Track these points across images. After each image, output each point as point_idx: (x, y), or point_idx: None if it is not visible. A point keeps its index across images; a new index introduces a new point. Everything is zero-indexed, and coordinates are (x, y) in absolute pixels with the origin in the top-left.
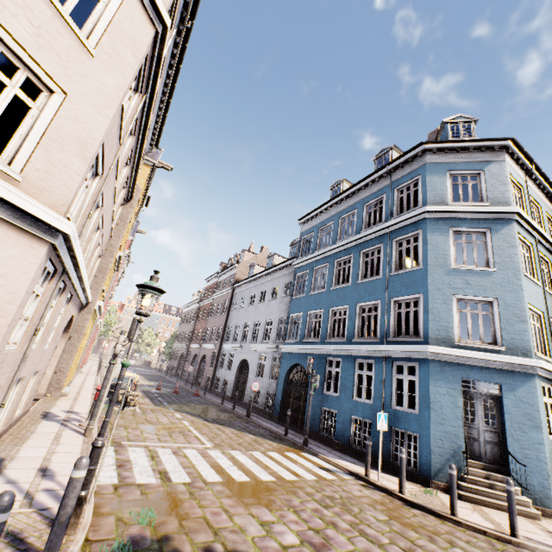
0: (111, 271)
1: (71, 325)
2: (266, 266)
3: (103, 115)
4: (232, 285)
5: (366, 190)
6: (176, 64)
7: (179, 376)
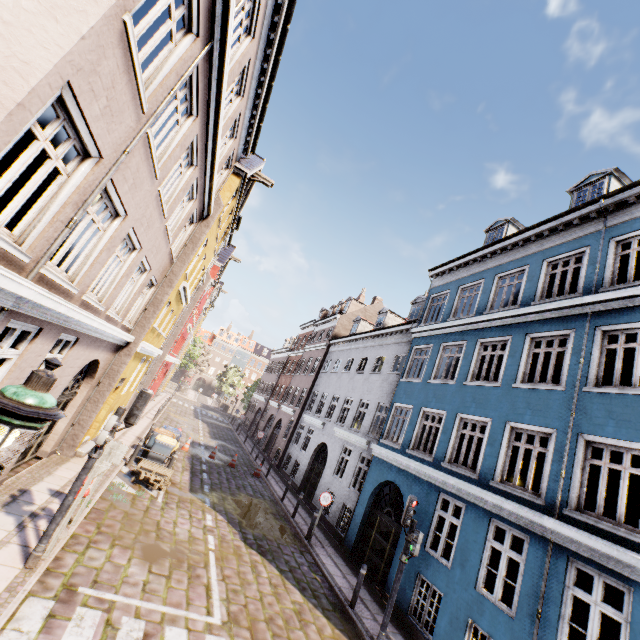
0: (173, 304)
1: (97, 369)
2: (375, 325)
3: (62, 21)
4: (328, 341)
5: (552, 237)
6: (282, 23)
7: (251, 435)
